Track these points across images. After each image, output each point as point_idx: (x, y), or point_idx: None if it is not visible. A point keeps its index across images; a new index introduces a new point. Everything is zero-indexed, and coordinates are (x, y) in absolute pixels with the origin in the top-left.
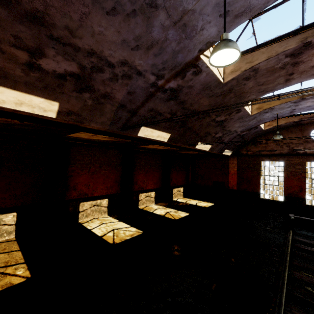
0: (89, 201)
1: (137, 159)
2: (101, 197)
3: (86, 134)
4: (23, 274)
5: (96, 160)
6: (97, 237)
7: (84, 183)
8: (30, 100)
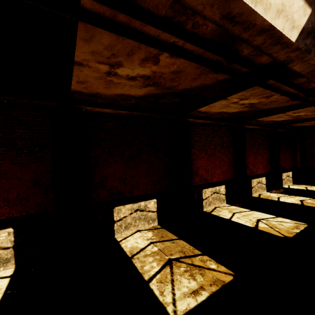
0: (209, 187)
1: (245, 138)
2: (218, 184)
3: (227, 102)
4: (219, 268)
5: (211, 141)
6: (252, 228)
7: (203, 168)
8: (290, 5)
